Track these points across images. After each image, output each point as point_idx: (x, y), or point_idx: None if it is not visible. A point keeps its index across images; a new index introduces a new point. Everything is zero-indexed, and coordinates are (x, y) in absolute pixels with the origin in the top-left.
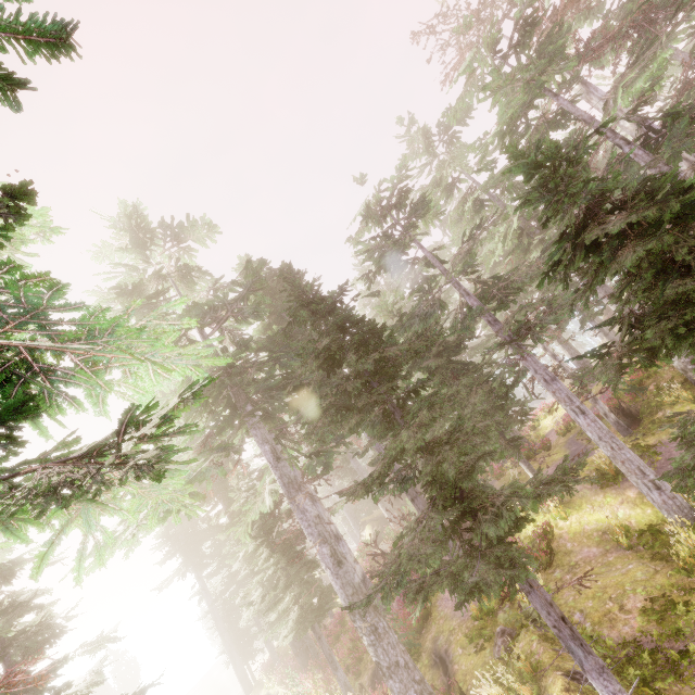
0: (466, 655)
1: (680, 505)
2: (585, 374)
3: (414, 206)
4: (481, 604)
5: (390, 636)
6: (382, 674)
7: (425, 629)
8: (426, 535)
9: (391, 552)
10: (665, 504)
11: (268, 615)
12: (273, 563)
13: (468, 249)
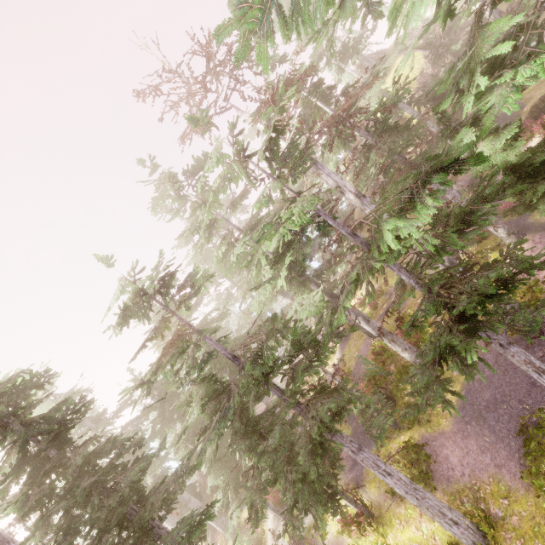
0: None
1: (473, 533)
2: (381, 433)
3: (181, 284)
4: None
5: None
6: None
7: None
8: None
9: None
10: (463, 534)
11: None
12: None
13: (258, 351)
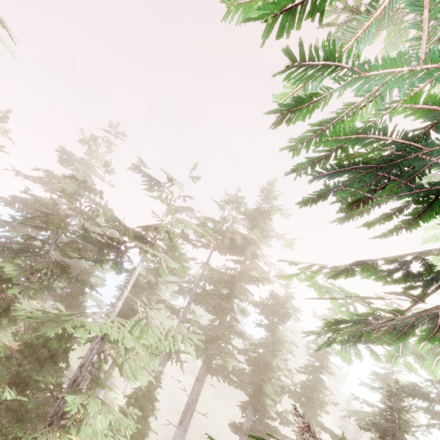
0: None
1: None
2: None
3: None
4: None
5: None
6: None
7: None
8: None
9: None
10: None
11: None
12: None
13: None
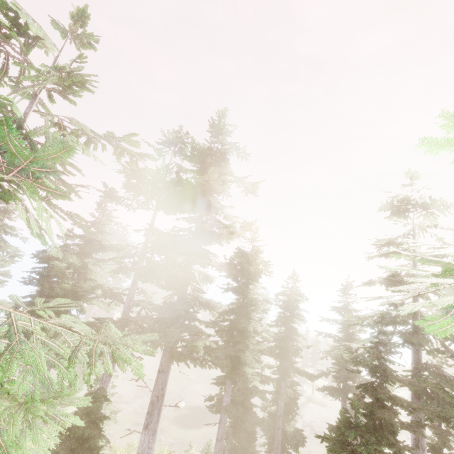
0: None
1: None
2: None
3: None
4: None
5: None
6: None
7: None
8: None
9: None
10: None
11: None
12: None
13: None
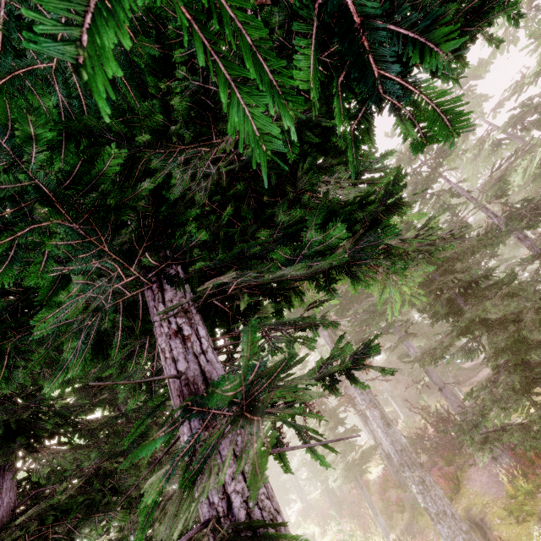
0: (505, 525)
1: None
2: None
3: (439, 149)
4: (517, 485)
5: (436, 490)
6: (430, 519)
7: (454, 500)
8: (506, 387)
9: (411, 436)
10: None
11: (311, 467)
12: (323, 423)
13: (499, 176)
